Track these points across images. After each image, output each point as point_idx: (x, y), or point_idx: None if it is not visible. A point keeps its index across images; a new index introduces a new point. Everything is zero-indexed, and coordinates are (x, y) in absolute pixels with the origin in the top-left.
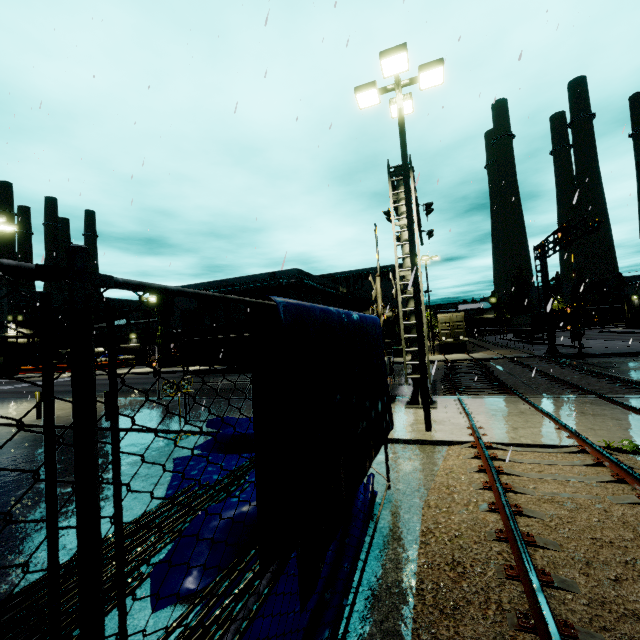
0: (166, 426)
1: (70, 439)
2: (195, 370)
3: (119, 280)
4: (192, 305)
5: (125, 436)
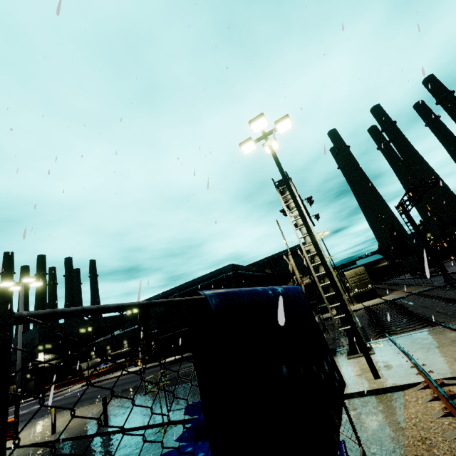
0: (152, 420)
1: (76, 450)
2: (172, 360)
3: (23, 314)
4: (163, 308)
5: (119, 438)
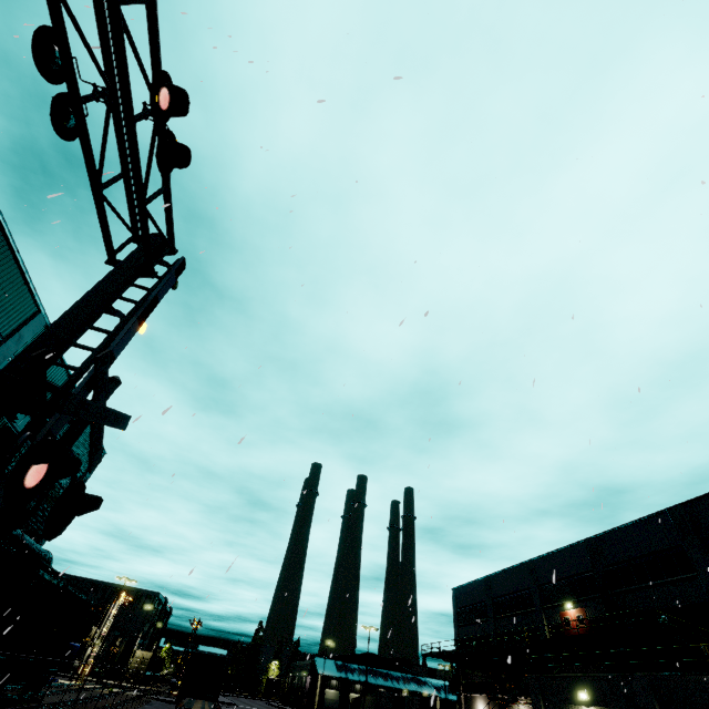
0: None
1: None
2: None
3: None
4: None
5: None
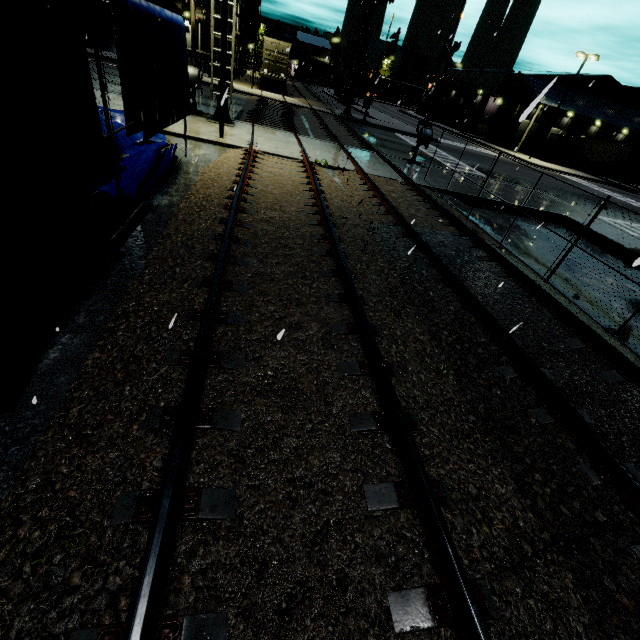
0: None
1: None
2: None
3: None
4: None
5: None
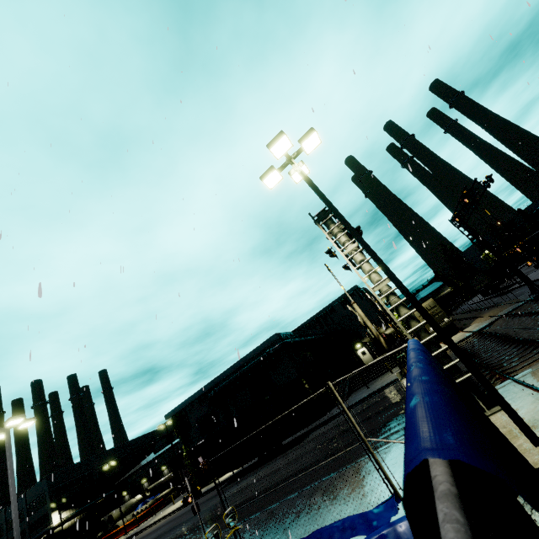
0: None
1: None
2: (230, 477)
3: None
4: (204, 410)
5: None
